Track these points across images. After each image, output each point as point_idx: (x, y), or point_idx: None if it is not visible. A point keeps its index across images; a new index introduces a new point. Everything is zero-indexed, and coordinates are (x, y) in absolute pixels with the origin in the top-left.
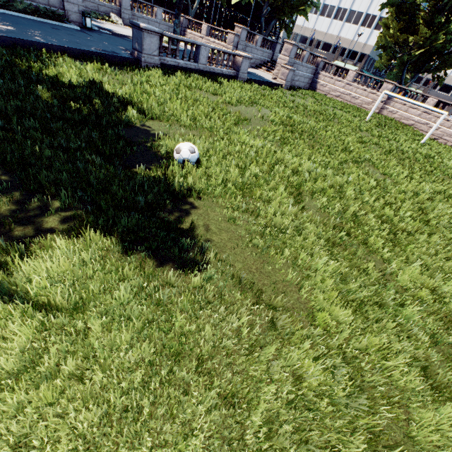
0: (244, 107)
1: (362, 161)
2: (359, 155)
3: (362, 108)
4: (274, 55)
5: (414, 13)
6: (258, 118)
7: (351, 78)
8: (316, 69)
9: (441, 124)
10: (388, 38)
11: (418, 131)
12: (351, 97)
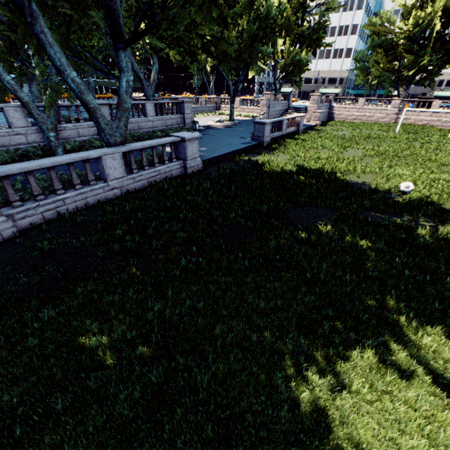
0: (346, 152)
1: (448, 163)
2: (442, 160)
3: (379, 122)
4: (289, 103)
5: (393, 48)
6: (361, 156)
7: (362, 103)
8: (330, 104)
9: None
10: (381, 69)
11: (434, 127)
12: (366, 117)
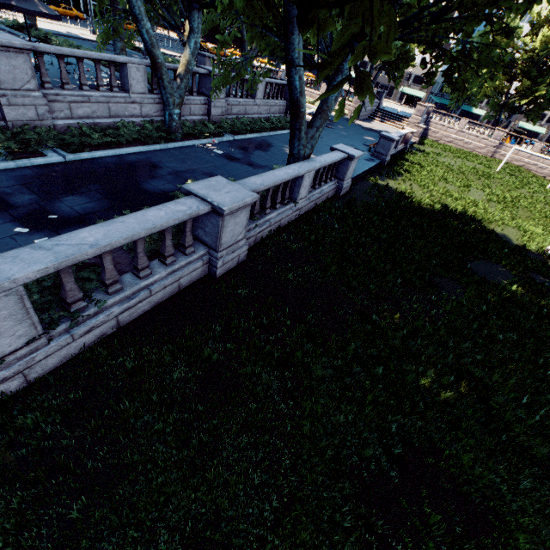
0: (469, 191)
1: None
2: None
3: (475, 152)
4: (380, 103)
5: (511, 65)
6: (484, 200)
7: (463, 125)
8: (427, 117)
9: (548, 165)
10: (493, 89)
11: (528, 171)
12: (463, 143)
